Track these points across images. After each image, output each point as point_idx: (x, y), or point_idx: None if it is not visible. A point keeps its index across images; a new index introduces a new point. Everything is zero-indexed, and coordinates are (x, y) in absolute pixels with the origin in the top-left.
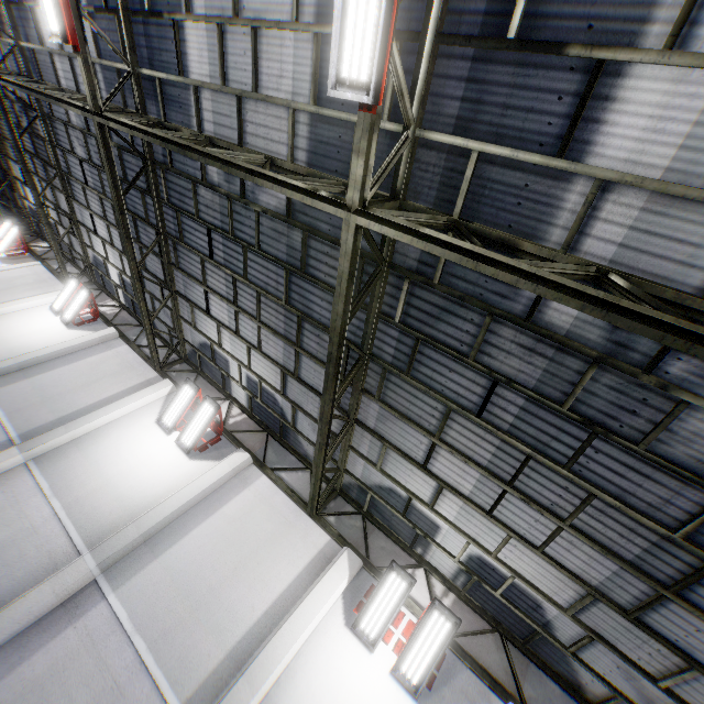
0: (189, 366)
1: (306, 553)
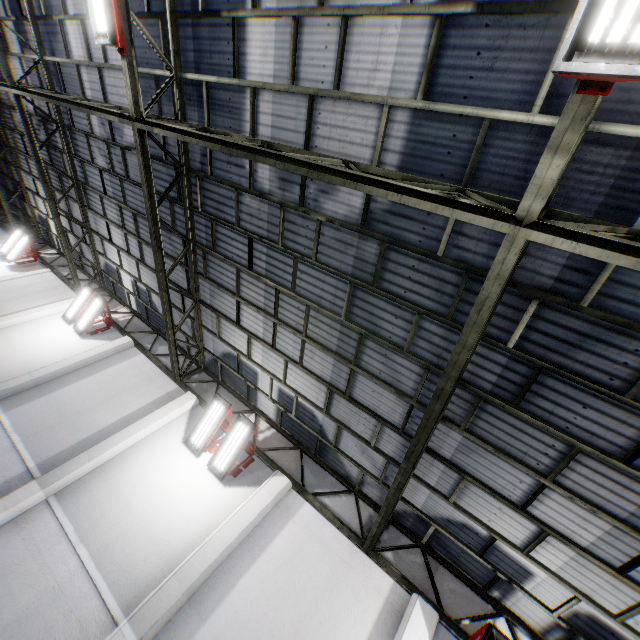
0: (208, 376)
1: (371, 604)
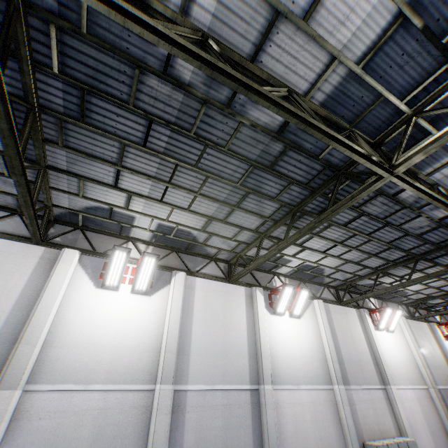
0: (64, 226)
1: (242, 300)
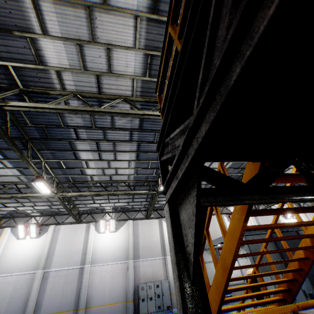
0: (7, 218)
1: (83, 230)
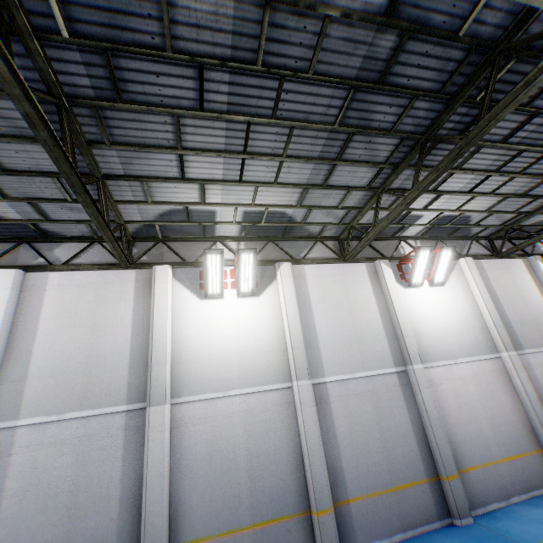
0: (145, 242)
1: (365, 279)
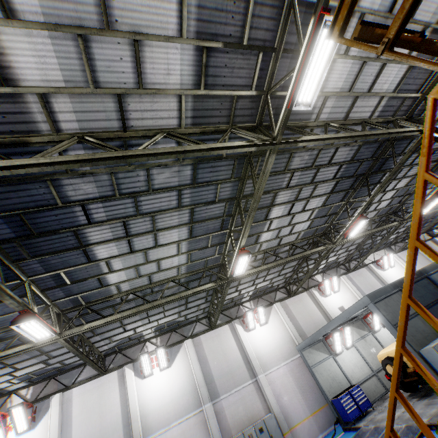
0: None
1: (115, 383)
